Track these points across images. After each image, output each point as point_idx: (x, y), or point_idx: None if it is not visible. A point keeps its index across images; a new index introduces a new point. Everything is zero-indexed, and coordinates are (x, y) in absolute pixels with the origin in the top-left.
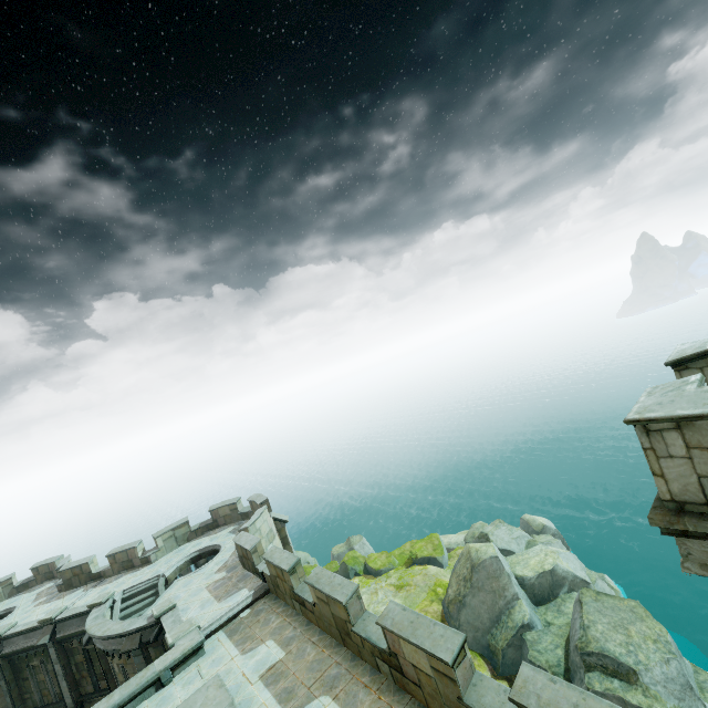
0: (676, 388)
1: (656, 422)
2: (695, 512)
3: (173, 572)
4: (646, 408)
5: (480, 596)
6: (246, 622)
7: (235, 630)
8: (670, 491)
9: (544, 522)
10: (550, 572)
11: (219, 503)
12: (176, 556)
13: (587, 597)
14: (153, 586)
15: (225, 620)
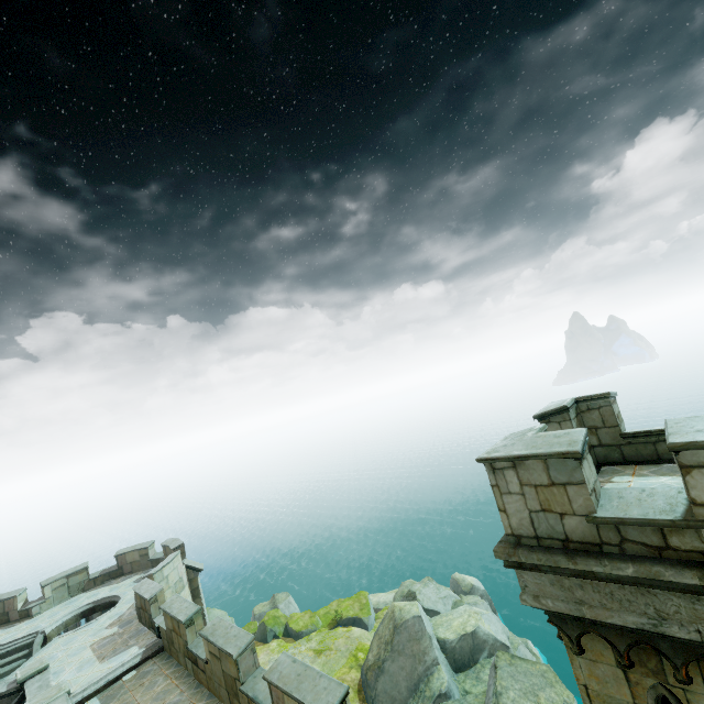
0: (522, 434)
1: (498, 460)
2: (528, 545)
3: (56, 628)
4: (494, 449)
5: (400, 661)
6: (127, 686)
7: (112, 695)
8: (511, 526)
9: (473, 582)
10: (471, 634)
11: (128, 547)
12: (64, 609)
13: (502, 661)
14: (27, 646)
15: (103, 683)
